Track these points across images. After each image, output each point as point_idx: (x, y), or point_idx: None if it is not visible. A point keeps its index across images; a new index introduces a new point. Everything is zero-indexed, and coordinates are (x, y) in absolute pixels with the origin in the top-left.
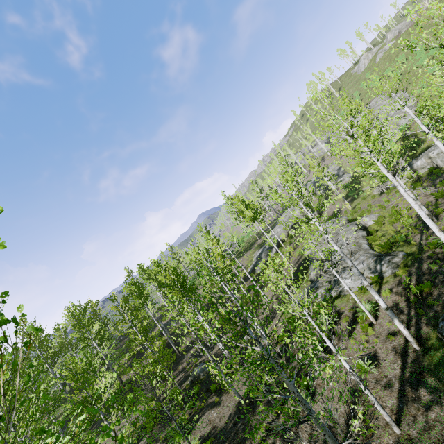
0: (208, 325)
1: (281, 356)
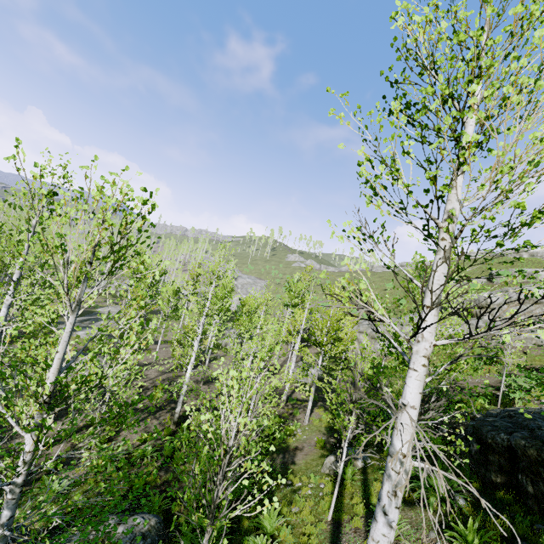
0: None
1: None
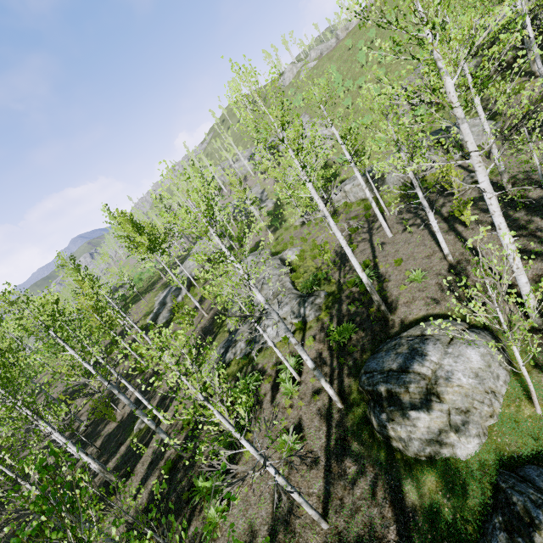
0: (60, 433)
1: (187, 448)
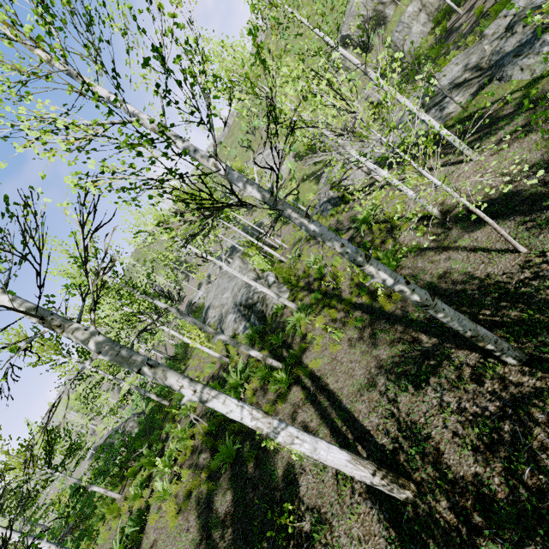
0: None
1: None
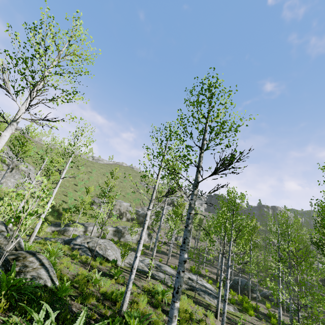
0: None
1: None
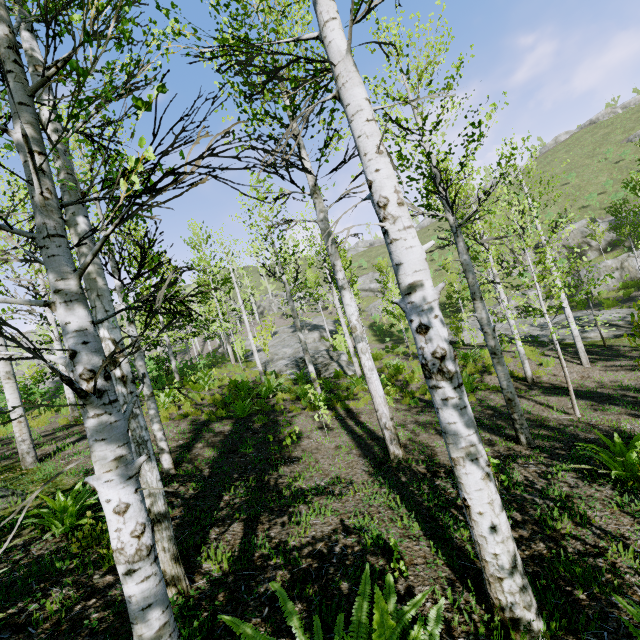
0: None
1: None
